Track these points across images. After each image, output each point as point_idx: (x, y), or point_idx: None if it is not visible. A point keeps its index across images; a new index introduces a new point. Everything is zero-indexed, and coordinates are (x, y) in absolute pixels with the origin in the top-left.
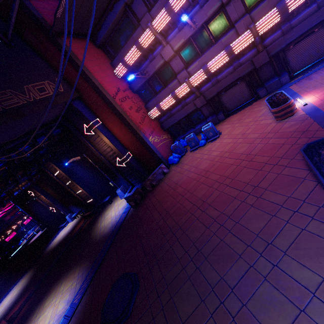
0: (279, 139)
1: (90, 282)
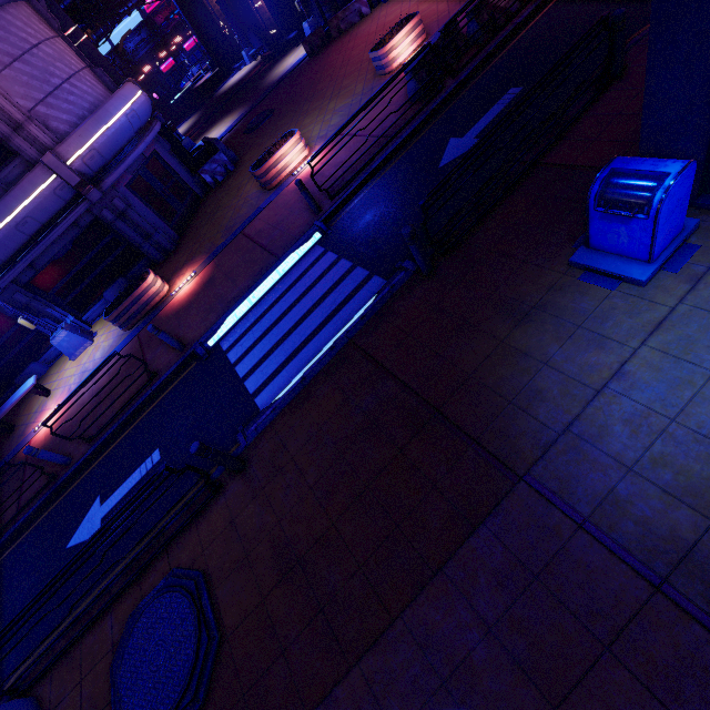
0: (445, 5)
1: (246, 116)
